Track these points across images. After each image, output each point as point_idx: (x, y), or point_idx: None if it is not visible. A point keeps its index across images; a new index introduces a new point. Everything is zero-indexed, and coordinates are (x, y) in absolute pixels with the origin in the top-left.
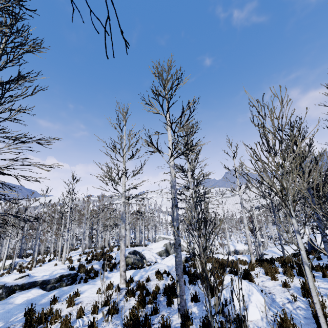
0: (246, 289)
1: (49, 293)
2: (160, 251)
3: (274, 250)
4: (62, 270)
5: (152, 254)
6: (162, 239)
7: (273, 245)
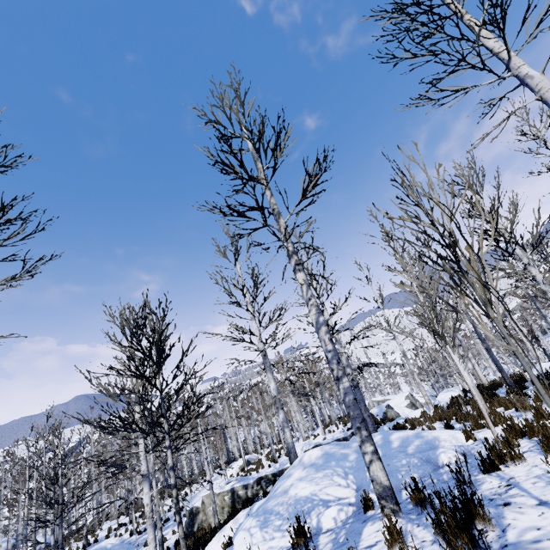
0: (548, 364)
1: (381, 428)
2: (406, 405)
3: None
4: (339, 434)
5: (403, 409)
6: (376, 403)
7: None
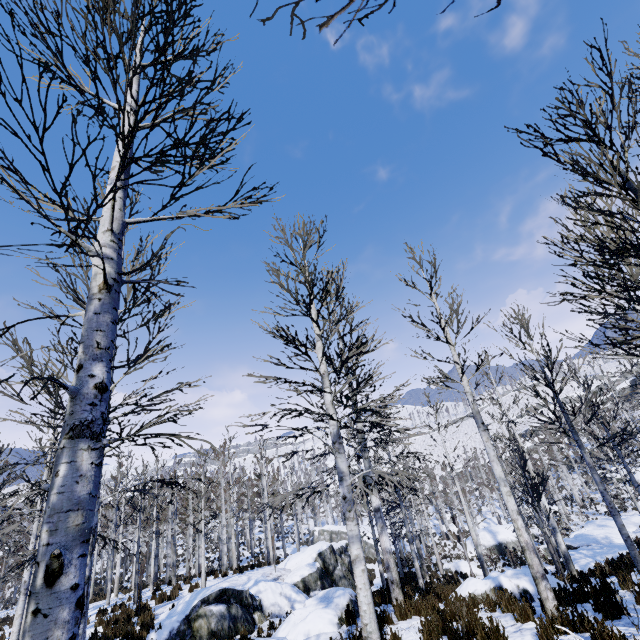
0: None
1: None
2: (305, 577)
3: (590, 535)
4: None
5: (283, 591)
6: (328, 535)
7: (583, 518)
